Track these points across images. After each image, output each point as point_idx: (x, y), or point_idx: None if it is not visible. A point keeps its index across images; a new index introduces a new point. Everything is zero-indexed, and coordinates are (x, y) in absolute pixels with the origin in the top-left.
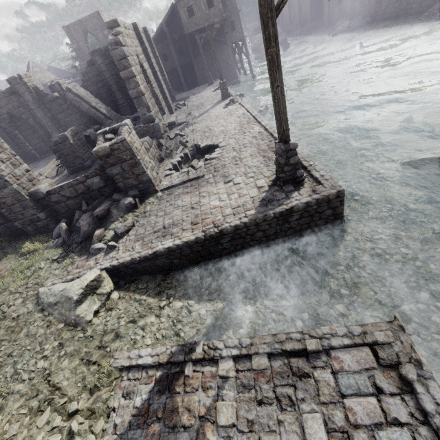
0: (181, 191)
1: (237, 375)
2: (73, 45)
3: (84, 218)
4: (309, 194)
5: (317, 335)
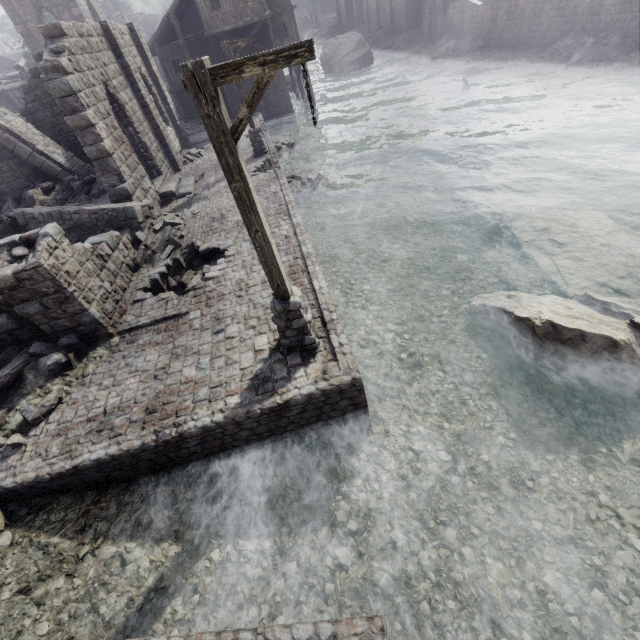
0: (149, 339)
1: None
2: (17, 26)
3: None
4: (315, 380)
5: (274, 638)
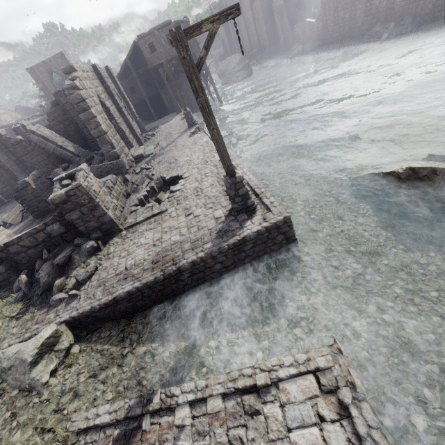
0: (145, 228)
1: (193, 422)
2: (39, 85)
3: (45, 268)
4: (259, 223)
5: (267, 368)
